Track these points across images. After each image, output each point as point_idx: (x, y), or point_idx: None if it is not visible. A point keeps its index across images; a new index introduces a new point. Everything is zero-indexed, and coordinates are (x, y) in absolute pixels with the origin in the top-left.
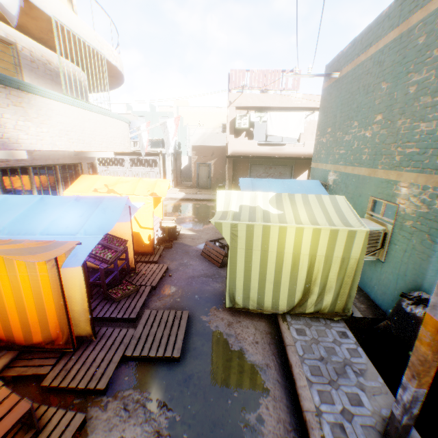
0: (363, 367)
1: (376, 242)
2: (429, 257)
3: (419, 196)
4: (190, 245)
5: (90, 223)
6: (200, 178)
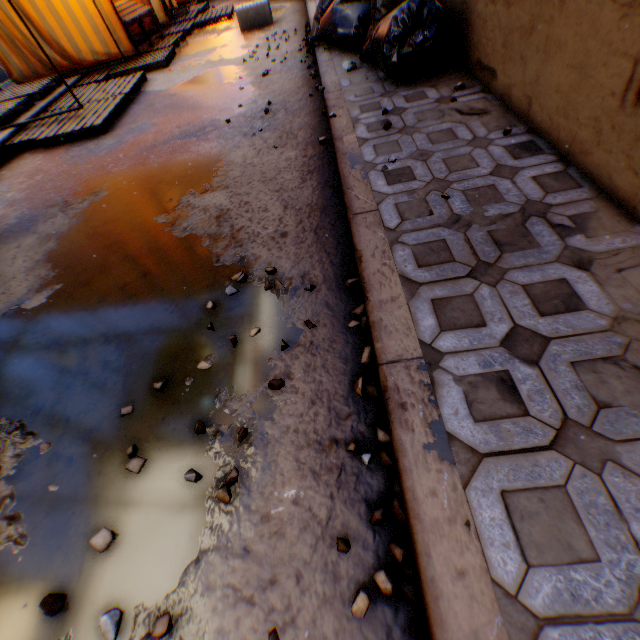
0: None
1: None
2: None
3: None
4: None
5: None
6: None
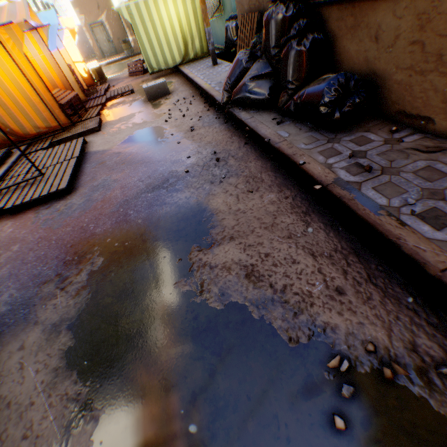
0: None
1: (216, 3)
2: None
3: None
4: (119, 78)
5: (45, 24)
6: (102, 45)
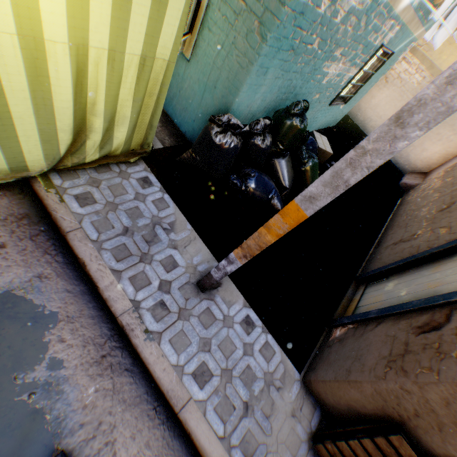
0: (172, 219)
1: None
2: (252, 65)
3: None
4: None
5: None
6: None
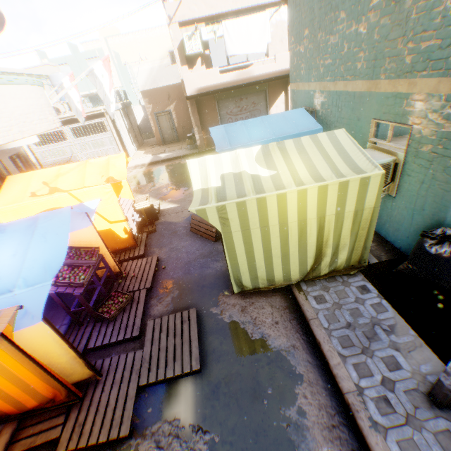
0: (391, 322)
1: (385, 177)
2: None
3: (441, 111)
4: (175, 222)
5: (29, 265)
6: (164, 132)
